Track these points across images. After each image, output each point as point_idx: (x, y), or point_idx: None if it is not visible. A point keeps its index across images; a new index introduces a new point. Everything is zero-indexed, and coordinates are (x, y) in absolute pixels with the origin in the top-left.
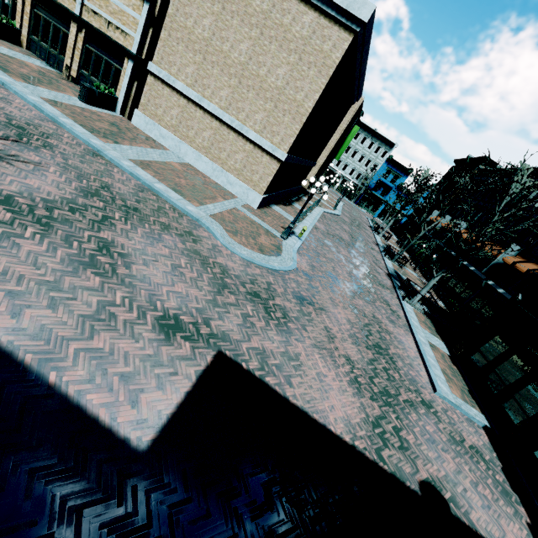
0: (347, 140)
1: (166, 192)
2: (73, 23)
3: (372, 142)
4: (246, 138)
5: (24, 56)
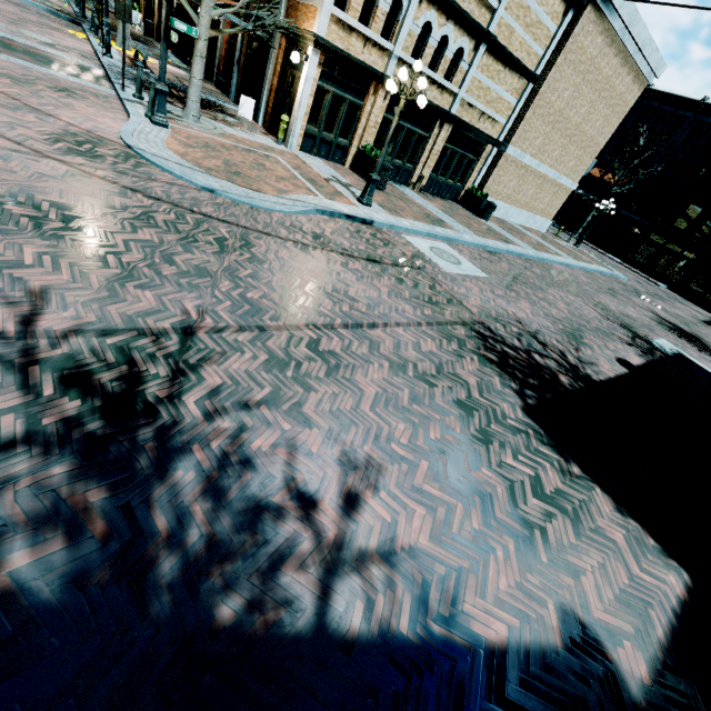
0: None
1: (598, 268)
2: (444, 124)
3: None
4: (557, 183)
5: (410, 194)
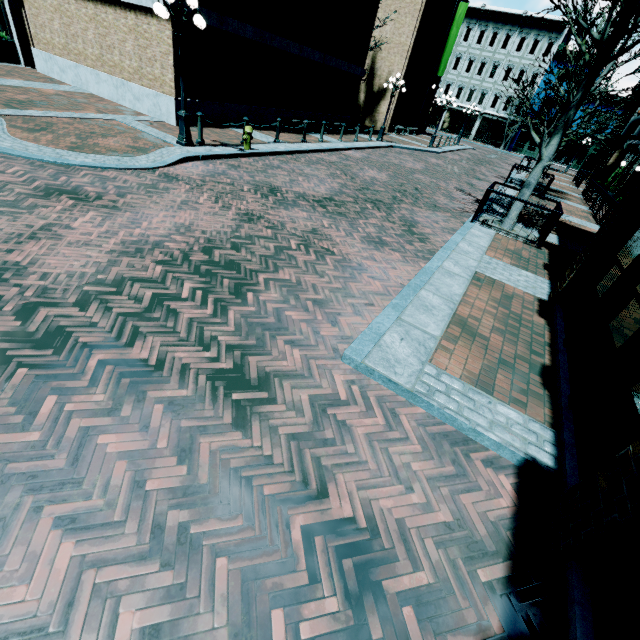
0: (451, 36)
1: None
2: None
3: (523, 38)
4: (123, 5)
5: None
